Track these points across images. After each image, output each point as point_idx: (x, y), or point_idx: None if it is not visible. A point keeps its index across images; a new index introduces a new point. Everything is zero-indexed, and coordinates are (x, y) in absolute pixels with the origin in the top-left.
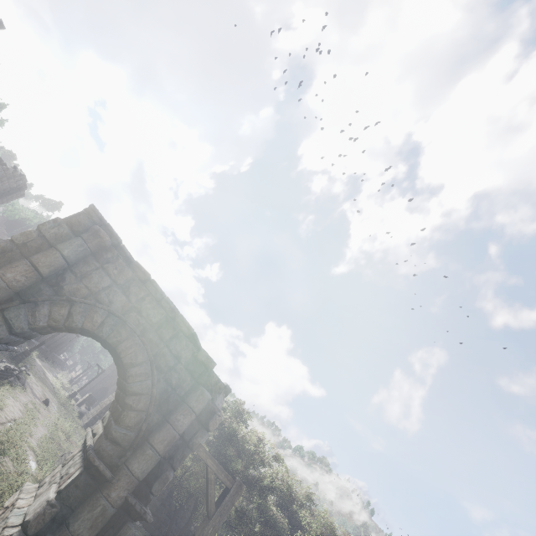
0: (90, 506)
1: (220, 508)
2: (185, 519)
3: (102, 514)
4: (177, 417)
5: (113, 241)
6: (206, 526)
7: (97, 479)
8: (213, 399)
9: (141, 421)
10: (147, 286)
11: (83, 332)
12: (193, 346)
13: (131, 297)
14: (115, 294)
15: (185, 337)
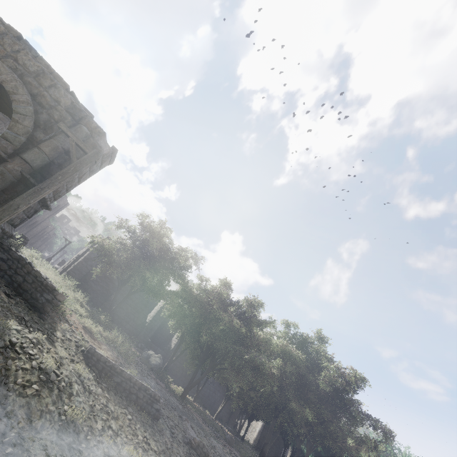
0: None
1: (80, 160)
2: (140, 319)
3: (2, 175)
4: (59, 137)
5: None
6: (69, 166)
7: None
8: (94, 138)
9: (30, 135)
10: (21, 43)
11: None
12: (71, 98)
13: (7, 48)
14: None
15: (63, 89)
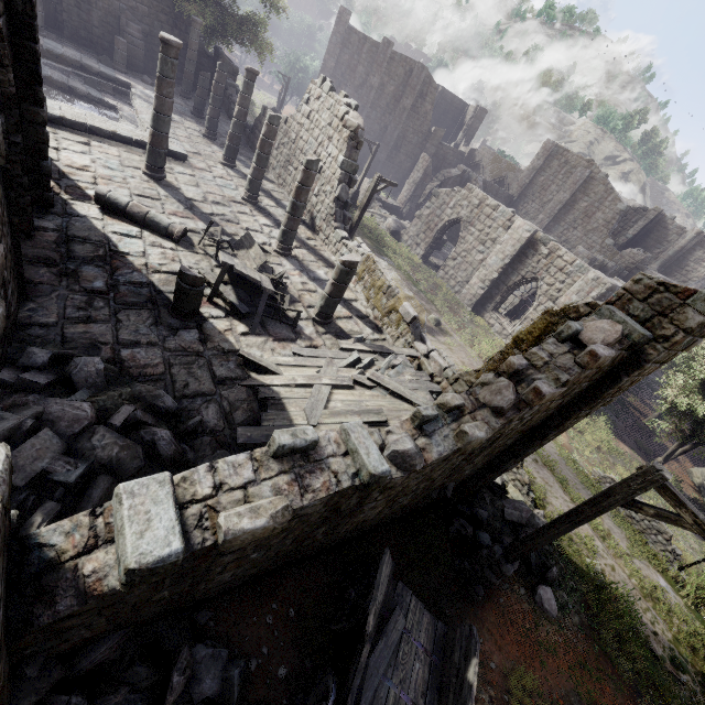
0: None
1: None
2: None
3: None
4: None
5: None
6: None
7: None
8: None
9: None
10: None
11: None
12: None
13: None
14: None
15: None
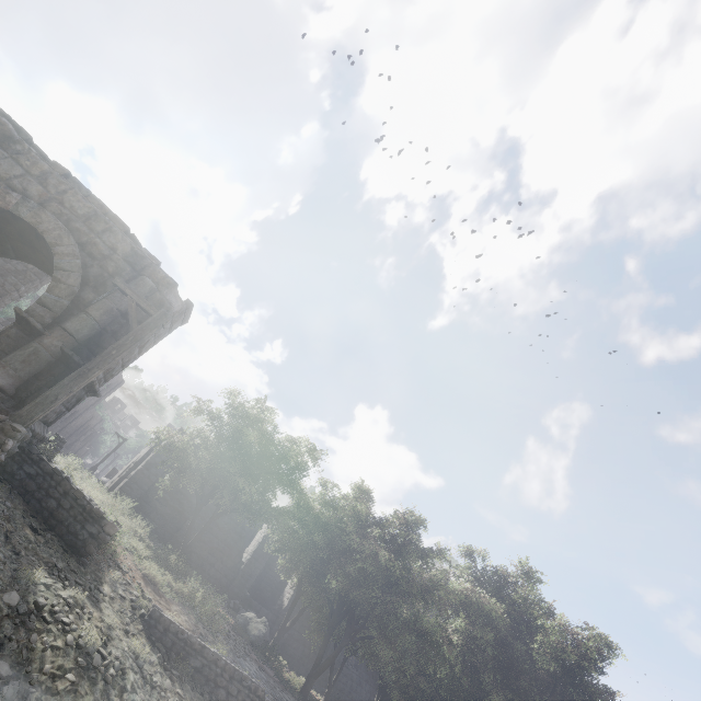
0: (23, 347)
1: (142, 326)
2: (232, 557)
3: (35, 354)
4: (115, 295)
5: (22, 136)
6: (127, 335)
7: (30, 334)
8: (161, 292)
9: (75, 296)
10: (69, 181)
11: (6, 229)
12: (130, 242)
13: (51, 190)
14: (30, 184)
15: (120, 233)
